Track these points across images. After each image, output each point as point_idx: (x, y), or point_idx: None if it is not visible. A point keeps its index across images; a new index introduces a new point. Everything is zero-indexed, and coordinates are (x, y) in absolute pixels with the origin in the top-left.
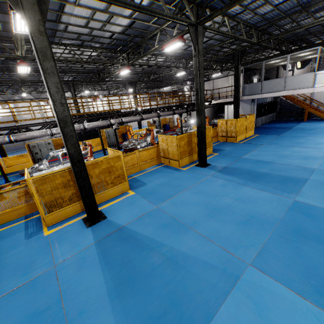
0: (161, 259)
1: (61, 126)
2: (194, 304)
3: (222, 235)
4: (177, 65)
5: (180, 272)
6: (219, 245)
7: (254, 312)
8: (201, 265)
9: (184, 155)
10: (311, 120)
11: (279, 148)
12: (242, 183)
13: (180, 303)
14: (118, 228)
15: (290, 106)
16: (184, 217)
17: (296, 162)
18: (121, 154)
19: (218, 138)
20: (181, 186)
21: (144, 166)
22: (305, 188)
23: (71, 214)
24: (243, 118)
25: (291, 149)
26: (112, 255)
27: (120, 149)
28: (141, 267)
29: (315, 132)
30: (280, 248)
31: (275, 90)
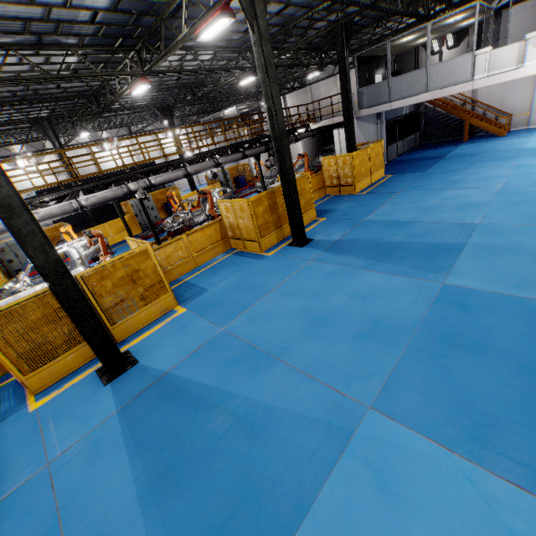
0: (228, 422)
1: (4, 218)
2: (279, 492)
3: (328, 363)
4: (239, 63)
5: (259, 439)
6: (323, 382)
7: (375, 488)
8: (293, 422)
9: (266, 230)
10: (475, 139)
11: (423, 194)
12: (363, 265)
13: (258, 494)
14: (157, 378)
15: (441, 117)
16: (267, 342)
17: (449, 216)
18: (148, 246)
19: (326, 190)
20: (264, 285)
21: (201, 258)
22: (461, 261)
23: (75, 365)
24: (363, 149)
25: (442, 194)
26: (146, 428)
27: (163, 231)
28: (195, 442)
29: (481, 160)
30: (418, 371)
31: (412, 93)
